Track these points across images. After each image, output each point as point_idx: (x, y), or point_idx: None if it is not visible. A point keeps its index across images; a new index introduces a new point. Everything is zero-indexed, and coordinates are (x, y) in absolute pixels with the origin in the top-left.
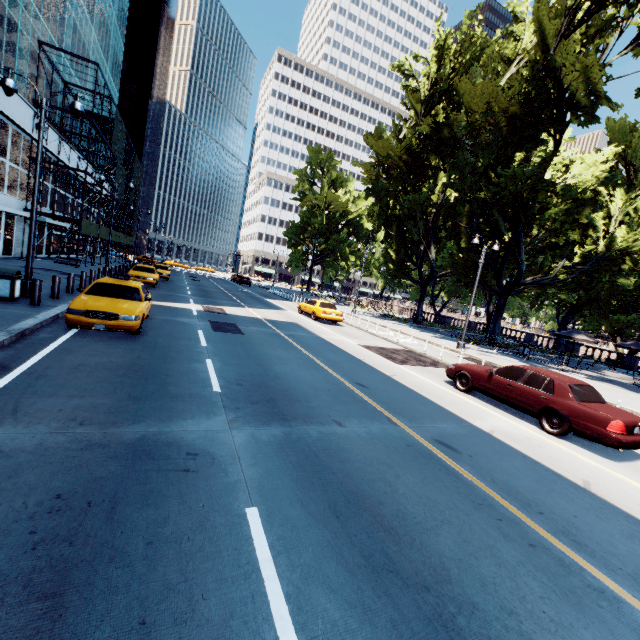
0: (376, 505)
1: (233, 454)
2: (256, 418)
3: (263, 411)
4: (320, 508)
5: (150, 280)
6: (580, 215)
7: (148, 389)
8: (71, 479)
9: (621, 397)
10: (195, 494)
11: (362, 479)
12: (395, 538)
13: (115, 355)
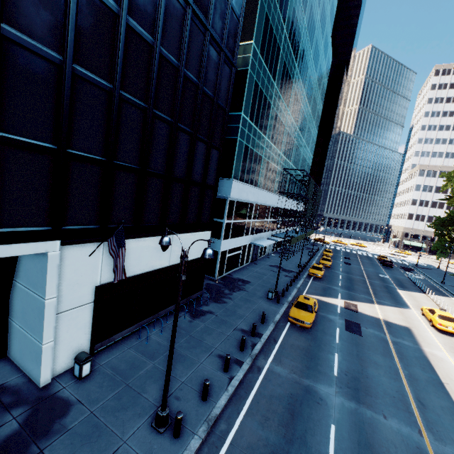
0: (376, 452)
1: (333, 405)
2: (346, 395)
3: (350, 393)
4: (354, 438)
5: (319, 276)
6: None
7: (311, 364)
8: (293, 390)
9: None
10: (319, 411)
11: (377, 442)
12: None
13: (302, 341)
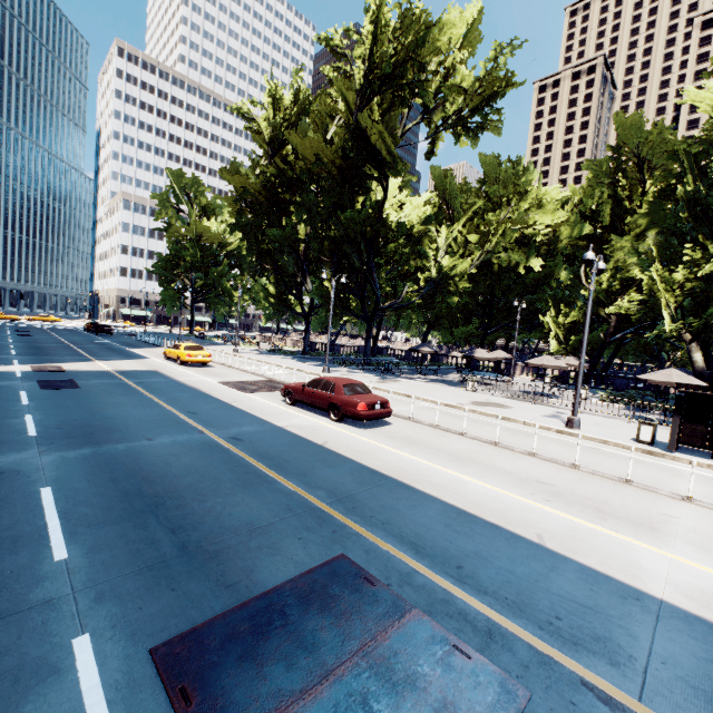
0: (149, 473)
1: (39, 468)
2: (69, 446)
3: (78, 442)
4: (103, 480)
5: None
6: (422, 246)
7: None
8: None
9: (430, 391)
10: None
11: (147, 464)
12: (152, 483)
13: None
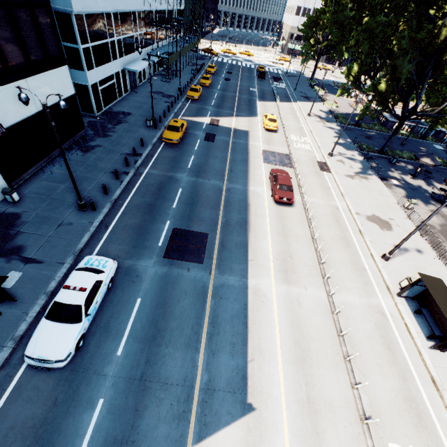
0: (199, 193)
1: (183, 181)
2: (192, 175)
3: (195, 174)
4: (190, 191)
5: (195, 98)
6: None
7: (175, 165)
8: (161, 180)
9: (366, 196)
10: (175, 185)
11: (201, 190)
12: (197, 197)
13: (172, 153)
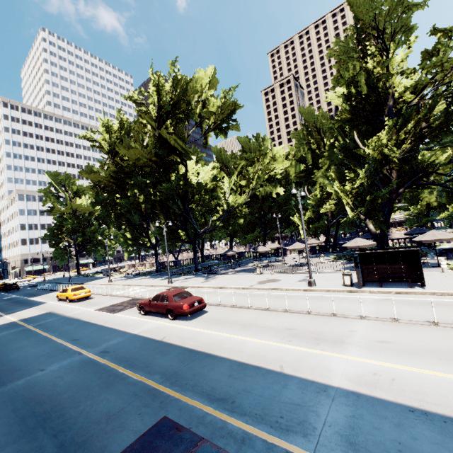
0: (41, 397)
1: None
2: None
3: None
4: (6, 413)
5: None
6: (216, 192)
7: None
8: None
9: (234, 280)
10: None
11: (40, 390)
12: (42, 404)
13: None
